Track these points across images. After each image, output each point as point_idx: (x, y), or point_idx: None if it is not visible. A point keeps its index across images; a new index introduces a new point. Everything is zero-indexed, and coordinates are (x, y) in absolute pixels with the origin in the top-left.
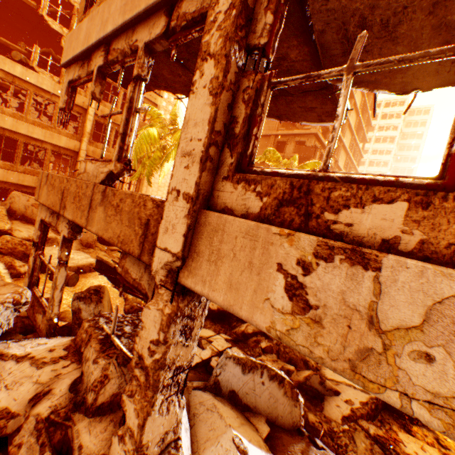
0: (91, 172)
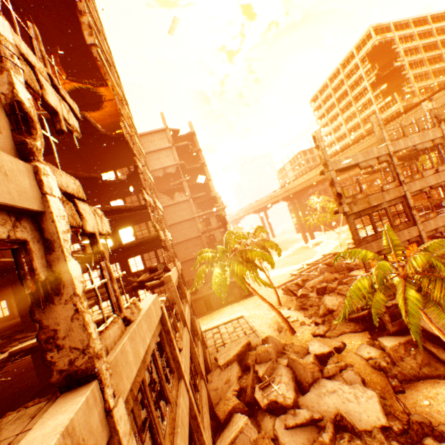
0: None
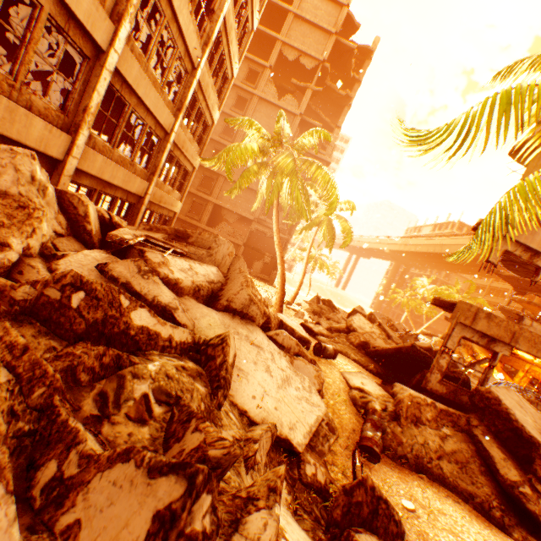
0: (537, 328)
